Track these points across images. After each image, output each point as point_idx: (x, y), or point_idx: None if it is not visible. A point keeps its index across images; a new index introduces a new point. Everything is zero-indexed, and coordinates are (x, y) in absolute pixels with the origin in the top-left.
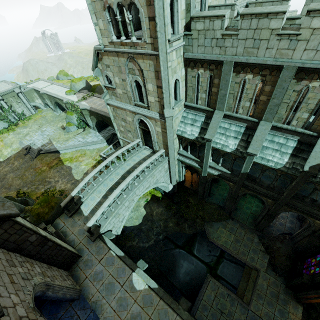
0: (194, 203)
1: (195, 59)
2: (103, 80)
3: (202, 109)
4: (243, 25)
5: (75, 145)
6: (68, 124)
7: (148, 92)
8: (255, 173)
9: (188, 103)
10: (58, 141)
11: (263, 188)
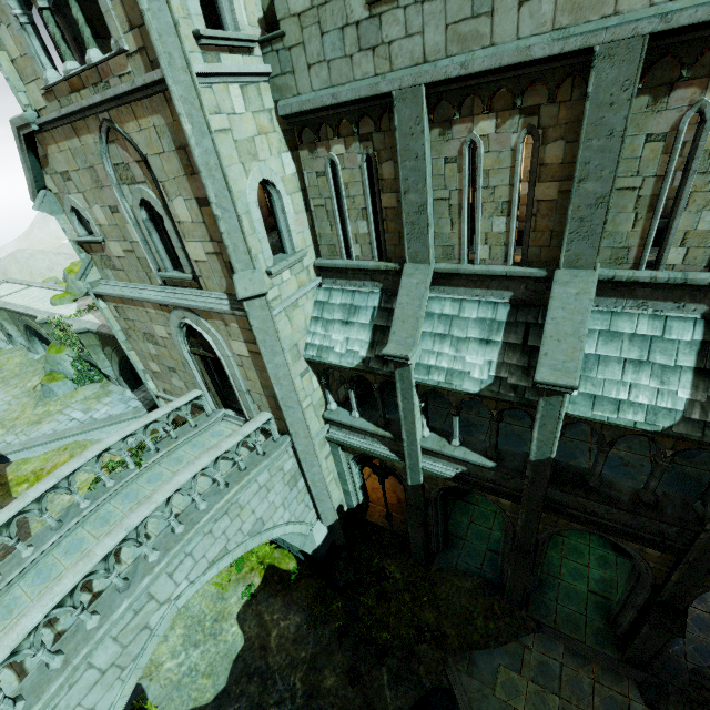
0: (402, 579)
1: (311, 114)
2: (71, 226)
3: (368, 269)
4: None
5: (58, 432)
6: (49, 378)
7: (181, 229)
8: (573, 454)
9: (324, 261)
10: (11, 428)
11: (621, 508)
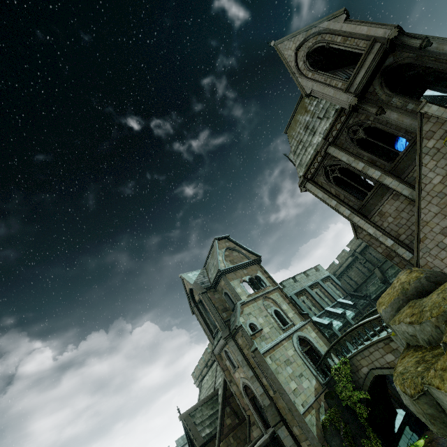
0: None
1: None
2: (247, 332)
3: None
4: (285, 283)
5: None
6: None
7: (285, 311)
8: None
9: None
10: None
11: None
